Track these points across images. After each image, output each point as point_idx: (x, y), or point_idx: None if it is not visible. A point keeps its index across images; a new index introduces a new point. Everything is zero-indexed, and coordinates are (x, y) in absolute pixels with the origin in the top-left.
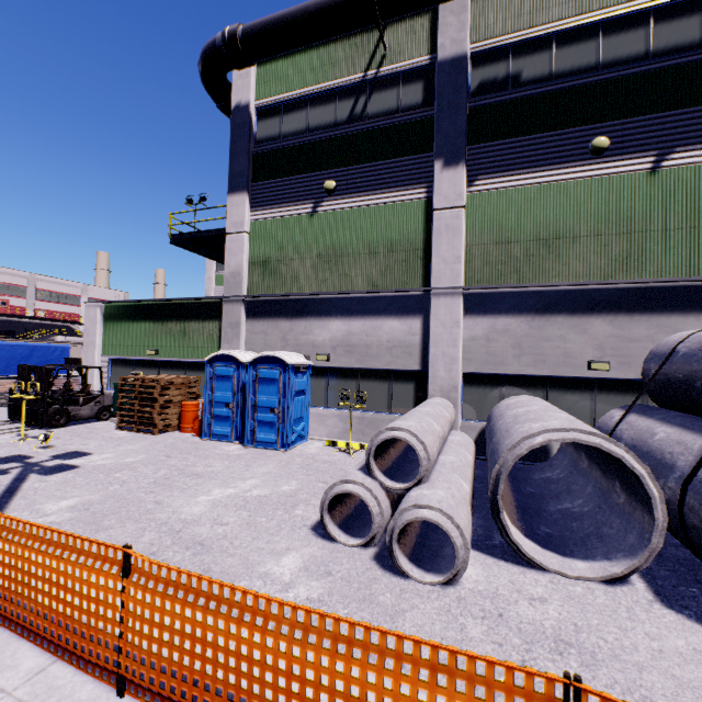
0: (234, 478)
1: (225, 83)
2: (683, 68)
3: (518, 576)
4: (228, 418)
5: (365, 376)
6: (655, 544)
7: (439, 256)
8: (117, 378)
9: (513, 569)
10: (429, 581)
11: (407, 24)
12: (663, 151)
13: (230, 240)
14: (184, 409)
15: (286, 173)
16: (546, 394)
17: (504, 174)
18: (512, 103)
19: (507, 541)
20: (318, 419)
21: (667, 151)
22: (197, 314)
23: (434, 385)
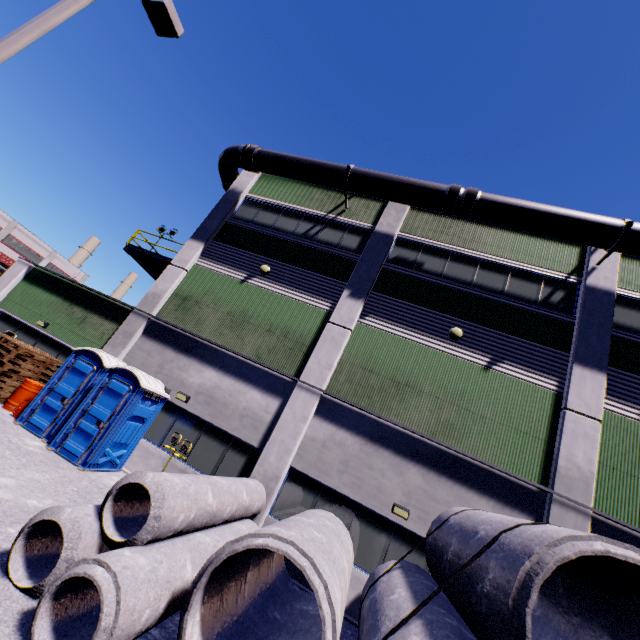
0: None
1: (234, 173)
2: (521, 311)
3: None
4: (55, 412)
5: (209, 432)
6: None
7: (317, 357)
8: None
9: None
10: None
11: (366, 201)
12: (496, 358)
13: (170, 269)
14: (24, 386)
15: (241, 246)
16: (351, 520)
17: (388, 321)
18: (411, 279)
19: None
20: (144, 454)
21: (498, 359)
22: (105, 311)
23: (261, 467)
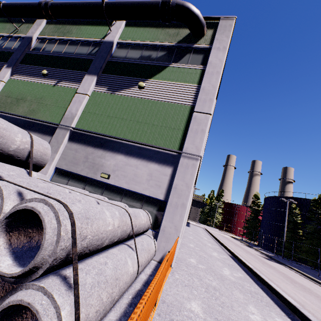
0: None
1: None
2: (77, 59)
3: None
4: None
5: None
6: None
7: None
8: None
9: None
10: None
11: (28, 25)
12: (60, 80)
13: None
14: None
15: None
16: None
17: (22, 75)
18: (37, 55)
19: None
20: None
21: (61, 81)
22: None
23: None
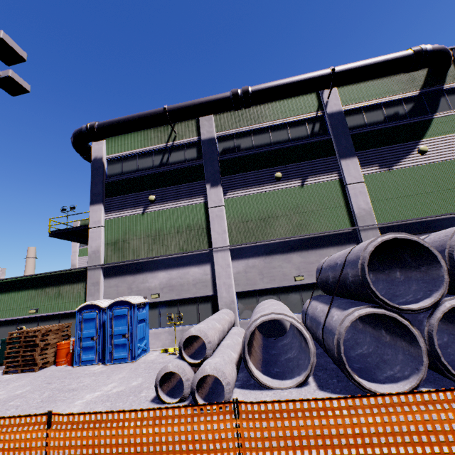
0: (99, 386)
1: (87, 147)
2: (303, 145)
3: (259, 395)
4: (93, 347)
5: (182, 303)
6: (312, 361)
7: (214, 231)
8: (2, 335)
9: (257, 392)
10: (214, 408)
11: (185, 123)
12: (304, 178)
13: (92, 232)
14: (59, 348)
15: (126, 192)
16: (279, 297)
17: (240, 189)
18: (238, 158)
19: (253, 378)
20: (155, 336)
21: (305, 178)
22: (69, 279)
23: (222, 302)
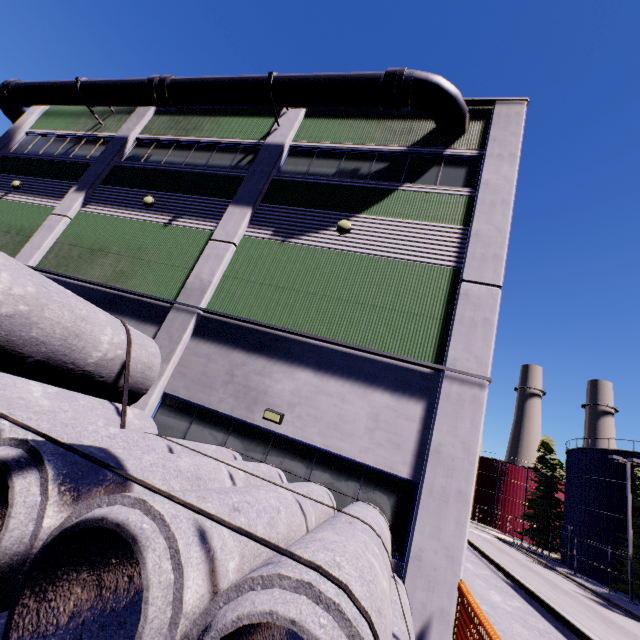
0: None
1: (19, 114)
2: (212, 176)
3: None
4: None
5: None
6: None
7: (33, 242)
8: None
9: None
10: None
11: (122, 116)
12: (177, 216)
13: None
14: None
15: (8, 172)
16: None
17: (104, 206)
18: (134, 169)
19: None
20: None
21: (179, 216)
22: None
23: None
